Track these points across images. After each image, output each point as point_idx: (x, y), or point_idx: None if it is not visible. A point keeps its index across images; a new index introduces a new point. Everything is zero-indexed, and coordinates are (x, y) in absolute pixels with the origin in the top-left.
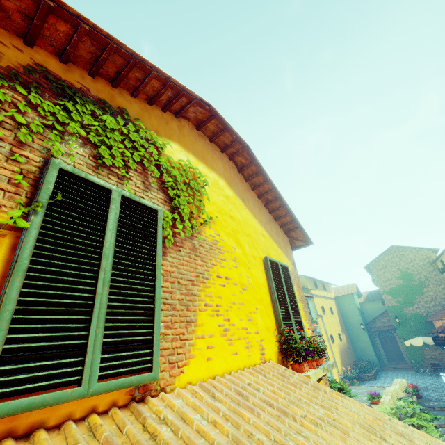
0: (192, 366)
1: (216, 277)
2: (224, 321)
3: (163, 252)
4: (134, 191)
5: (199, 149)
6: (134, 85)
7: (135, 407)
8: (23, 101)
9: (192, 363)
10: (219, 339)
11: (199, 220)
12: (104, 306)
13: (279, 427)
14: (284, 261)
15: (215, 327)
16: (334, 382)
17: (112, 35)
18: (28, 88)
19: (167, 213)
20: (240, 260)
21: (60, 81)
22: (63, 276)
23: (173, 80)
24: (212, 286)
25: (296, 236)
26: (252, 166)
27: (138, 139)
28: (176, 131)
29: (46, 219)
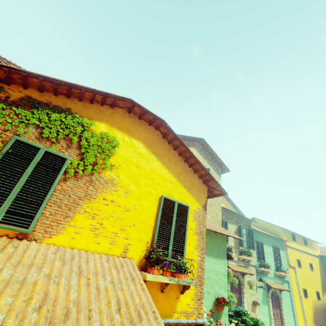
0: (60, 237)
1: (102, 199)
2: (97, 223)
3: (65, 180)
4: (59, 149)
5: (125, 125)
6: (79, 96)
7: (13, 239)
8: (14, 113)
9: (60, 236)
10: (87, 231)
11: (103, 166)
12: (14, 196)
13: (62, 273)
14: (190, 202)
15: (87, 224)
16: (247, 316)
17: (56, 78)
18: (18, 107)
19: (75, 161)
20: (132, 193)
21: (35, 101)
22: (2, 181)
23: (98, 90)
24: (96, 203)
25: (213, 186)
26: (171, 134)
27: (71, 123)
28: (107, 116)
29: (2, 159)
